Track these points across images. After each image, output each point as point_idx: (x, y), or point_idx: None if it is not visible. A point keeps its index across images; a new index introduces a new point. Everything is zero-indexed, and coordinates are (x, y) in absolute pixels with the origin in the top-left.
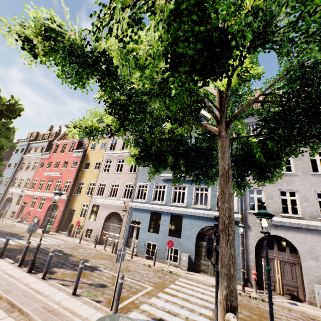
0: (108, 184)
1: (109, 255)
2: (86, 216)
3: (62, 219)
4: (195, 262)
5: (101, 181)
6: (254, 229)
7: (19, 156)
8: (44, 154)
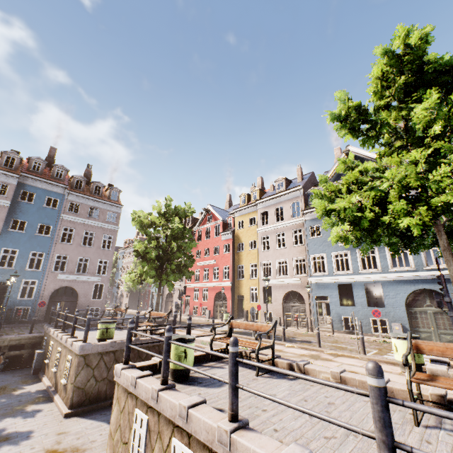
0: (274, 263)
1: (306, 333)
2: (258, 300)
3: (233, 307)
4: (412, 331)
5: (263, 261)
6: None
7: None
8: None
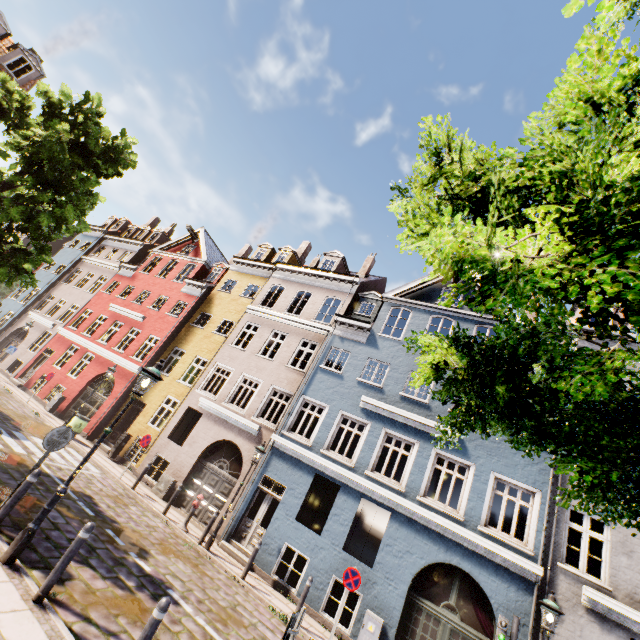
0: (236, 375)
1: (192, 547)
2: (164, 427)
3: (112, 416)
4: None
5: (221, 363)
6: (570, 621)
7: (75, 255)
8: (125, 267)
